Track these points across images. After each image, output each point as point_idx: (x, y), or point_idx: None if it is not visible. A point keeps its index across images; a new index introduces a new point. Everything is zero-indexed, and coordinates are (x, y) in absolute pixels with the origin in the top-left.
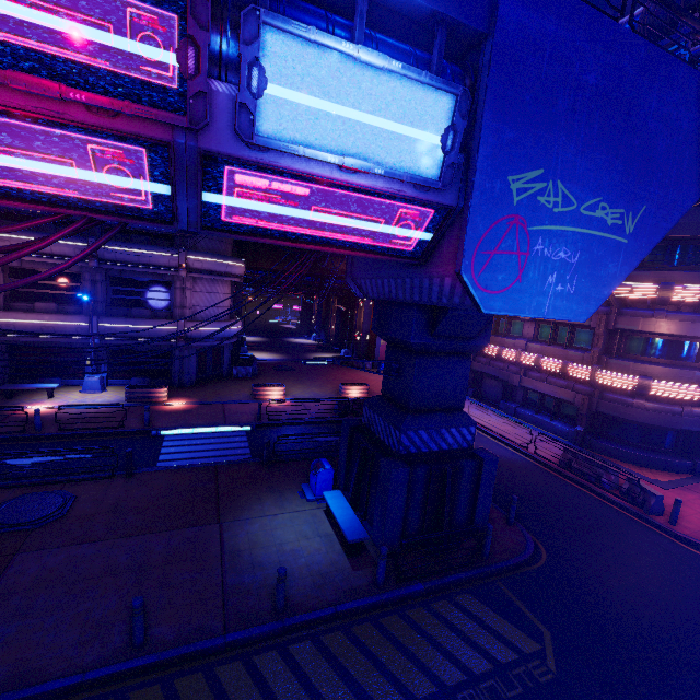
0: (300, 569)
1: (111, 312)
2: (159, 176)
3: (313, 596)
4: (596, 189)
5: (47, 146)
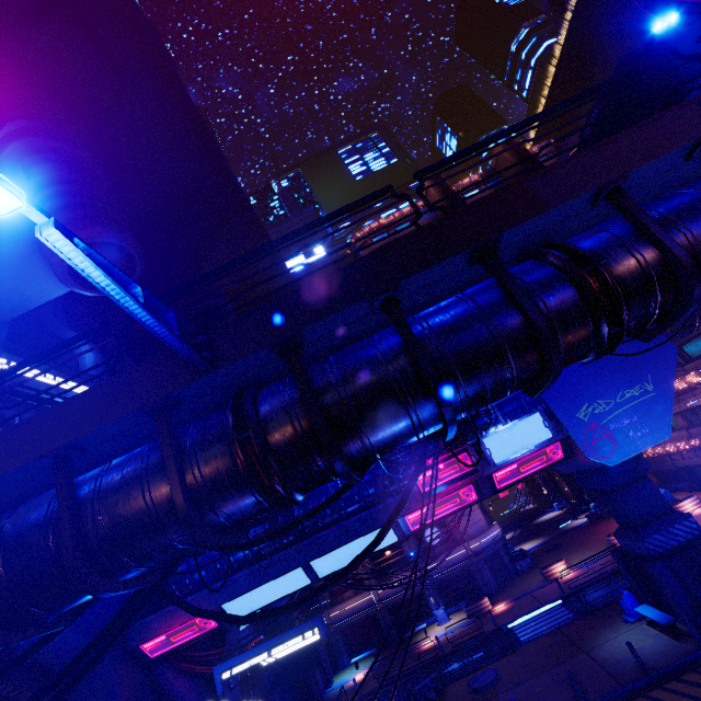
0: (647, 654)
1: (424, 558)
2: (477, 488)
3: (662, 662)
4: (617, 389)
5: (453, 498)
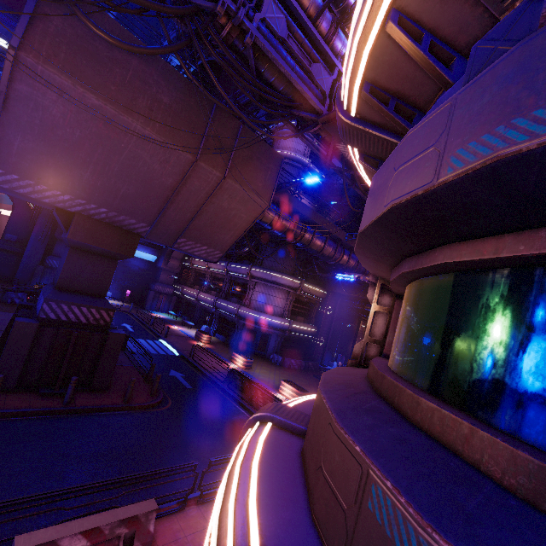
0: None
1: (227, 298)
2: None
3: None
4: None
5: None
